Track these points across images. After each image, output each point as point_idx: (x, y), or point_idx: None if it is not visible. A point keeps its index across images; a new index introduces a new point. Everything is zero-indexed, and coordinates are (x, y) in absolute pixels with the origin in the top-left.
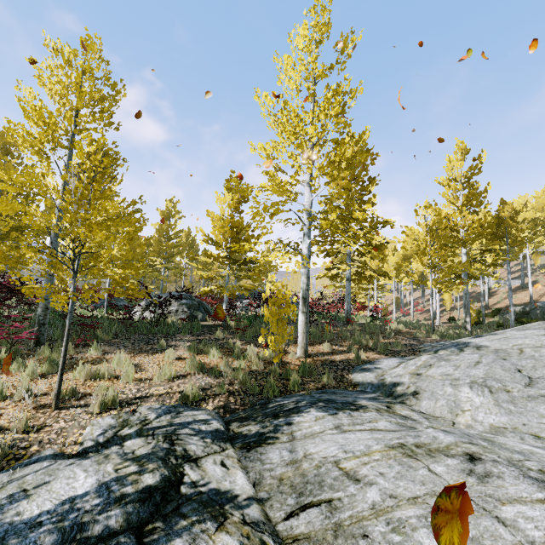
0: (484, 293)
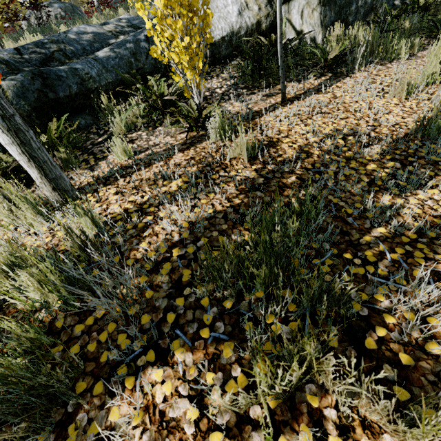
0: None
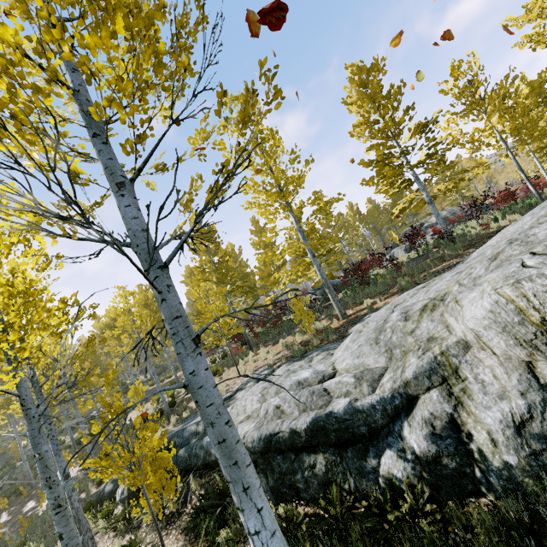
0: None
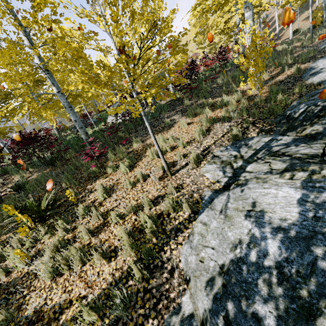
0: (308, 1)
